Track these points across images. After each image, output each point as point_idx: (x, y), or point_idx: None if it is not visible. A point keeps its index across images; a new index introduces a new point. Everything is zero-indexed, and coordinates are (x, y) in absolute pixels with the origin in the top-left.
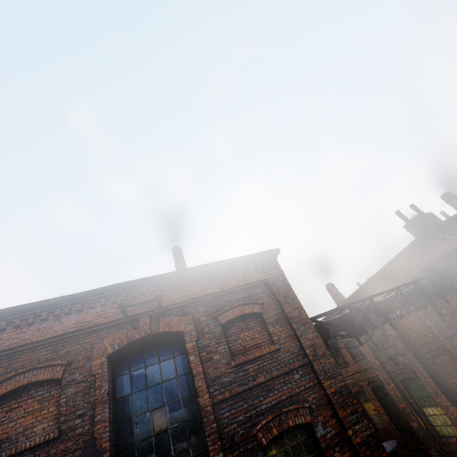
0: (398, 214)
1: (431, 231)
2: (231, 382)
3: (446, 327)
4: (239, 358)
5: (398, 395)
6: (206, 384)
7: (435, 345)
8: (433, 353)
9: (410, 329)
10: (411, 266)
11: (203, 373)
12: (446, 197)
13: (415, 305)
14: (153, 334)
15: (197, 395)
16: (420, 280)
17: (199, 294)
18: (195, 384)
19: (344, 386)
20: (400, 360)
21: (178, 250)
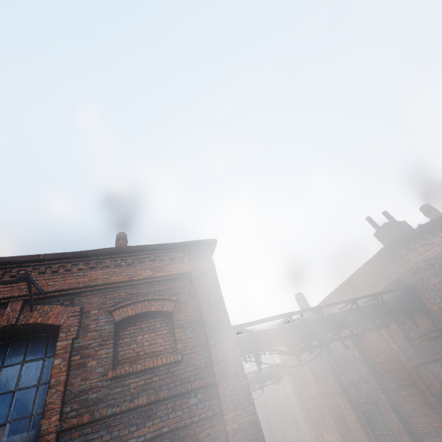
0: (369, 220)
1: (400, 239)
2: (100, 400)
3: (414, 353)
4: (121, 368)
5: (358, 429)
6: (63, 400)
7: (402, 374)
8: (398, 384)
9: (375, 352)
10: (378, 279)
11: (64, 383)
12: (425, 209)
13: (376, 323)
14: (19, 325)
15: (42, 415)
16: (383, 293)
17: (99, 281)
18: (46, 399)
19: (253, 422)
20: (362, 387)
21: (123, 237)
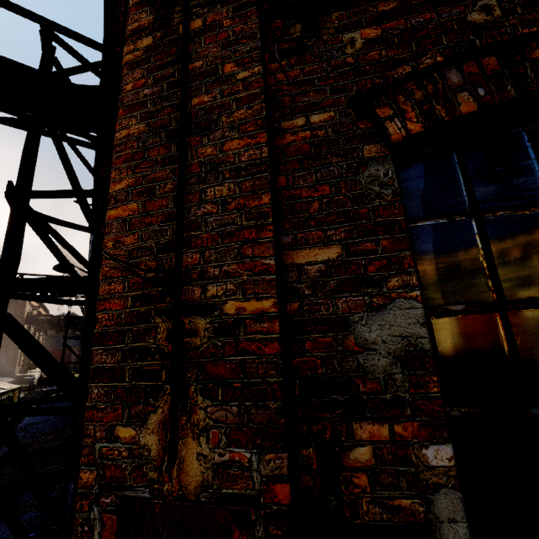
0: None
1: None
2: None
3: None
4: None
5: None
6: None
7: None
8: None
9: None
10: None
11: None
12: None
13: None
14: None
15: None
16: None
17: None
18: None
19: None
20: None
21: None
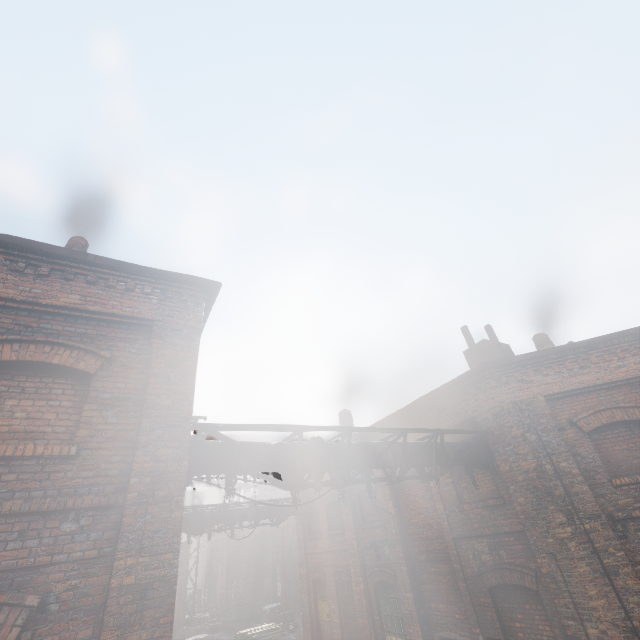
0: (464, 331)
1: (494, 366)
2: None
3: (460, 521)
4: None
5: (363, 603)
6: None
7: (438, 544)
8: (429, 556)
9: (414, 509)
10: (449, 413)
11: None
12: (540, 340)
13: (424, 470)
14: None
15: None
16: (446, 432)
17: None
18: None
19: (164, 579)
20: (385, 551)
21: (79, 245)
